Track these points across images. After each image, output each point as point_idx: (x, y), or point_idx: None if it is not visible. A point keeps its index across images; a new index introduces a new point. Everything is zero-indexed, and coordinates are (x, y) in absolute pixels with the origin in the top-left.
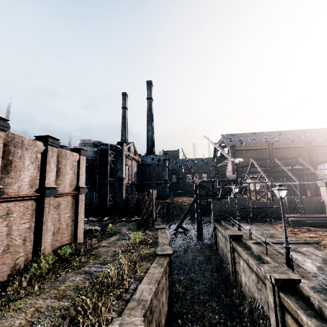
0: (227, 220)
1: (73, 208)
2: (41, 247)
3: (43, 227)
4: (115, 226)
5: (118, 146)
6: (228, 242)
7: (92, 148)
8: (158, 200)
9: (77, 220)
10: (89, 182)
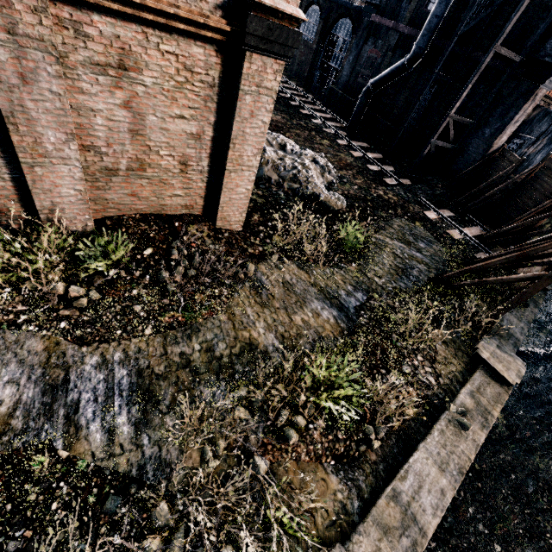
0: None
1: (221, 108)
2: (34, 200)
3: (11, 135)
4: (387, 224)
5: None
6: None
7: None
8: None
9: (224, 162)
10: (431, 37)
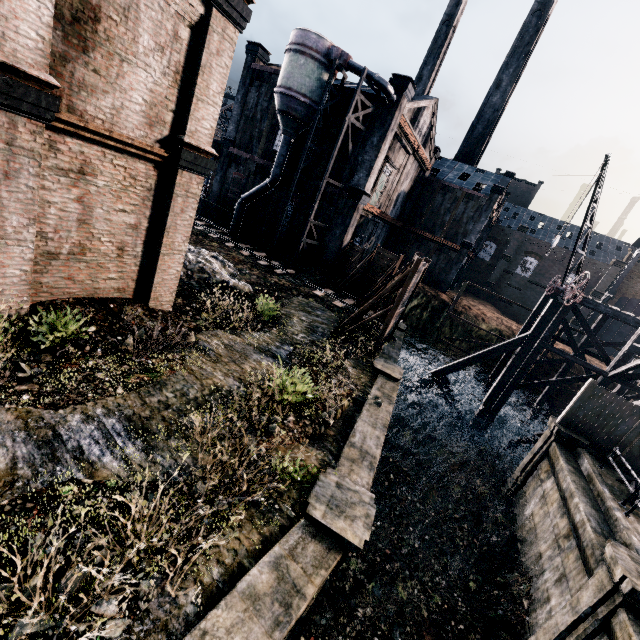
0: (603, 465)
1: (155, 206)
2: None
3: None
4: (289, 301)
5: (388, 87)
6: (594, 586)
7: (318, 69)
8: (422, 283)
9: (159, 247)
10: (282, 168)
